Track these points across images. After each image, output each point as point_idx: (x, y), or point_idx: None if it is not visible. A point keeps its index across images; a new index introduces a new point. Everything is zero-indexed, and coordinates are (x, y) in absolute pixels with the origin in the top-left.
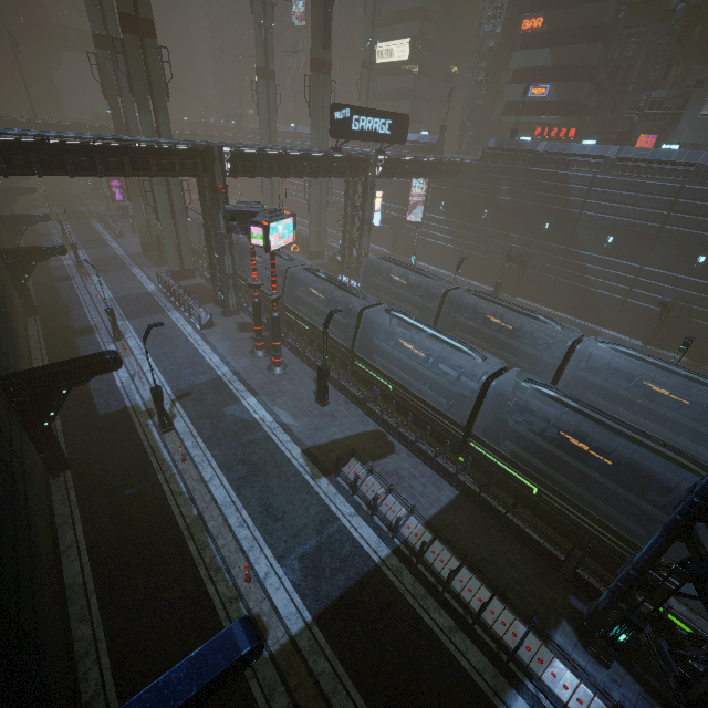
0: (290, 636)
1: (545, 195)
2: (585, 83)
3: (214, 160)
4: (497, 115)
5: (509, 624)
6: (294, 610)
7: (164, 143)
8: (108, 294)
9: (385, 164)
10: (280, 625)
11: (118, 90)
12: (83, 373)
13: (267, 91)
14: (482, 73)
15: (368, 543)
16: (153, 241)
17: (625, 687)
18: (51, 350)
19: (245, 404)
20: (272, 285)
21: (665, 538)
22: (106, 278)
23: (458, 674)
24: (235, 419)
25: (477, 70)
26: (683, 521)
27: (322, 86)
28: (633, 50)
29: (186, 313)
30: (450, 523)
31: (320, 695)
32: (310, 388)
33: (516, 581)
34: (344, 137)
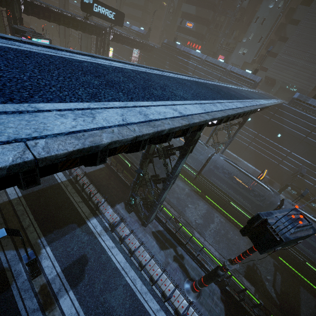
0: (9, 199)
1: (181, 69)
2: (205, 27)
3: (13, 1)
4: (175, 31)
5: (100, 200)
6: (15, 192)
7: None
8: None
9: (115, 35)
10: (6, 196)
11: None
12: None
13: None
14: (171, 9)
15: (58, 176)
16: None
17: (133, 218)
18: None
19: None
20: None
21: (140, 166)
22: None
23: (76, 212)
24: None
25: (169, 6)
26: (142, 159)
27: None
28: (223, 19)
29: None
30: (96, 174)
31: (15, 215)
32: None
33: (112, 191)
34: (89, 13)
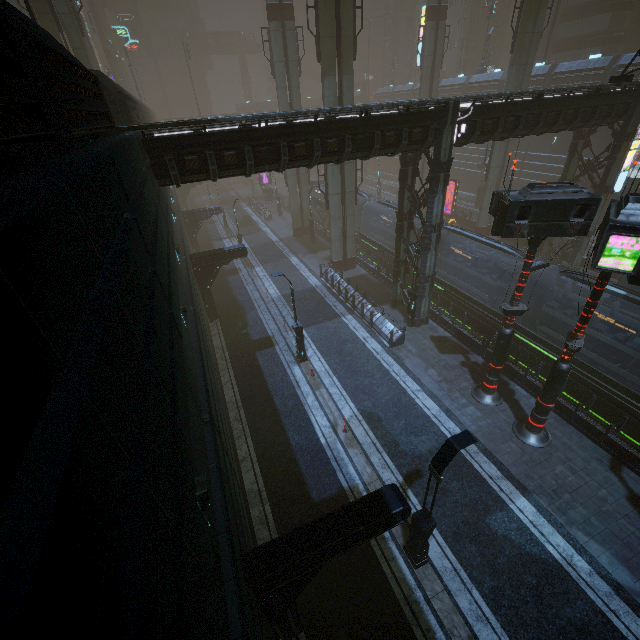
0: None
1: None
2: None
3: (444, 124)
4: None
5: None
6: None
7: (402, 104)
8: (275, 291)
9: None
10: None
11: (286, 65)
12: (356, 538)
13: (435, 35)
14: None
15: None
16: (303, 225)
17: None
18: (237, 370)
19: (516, 512)
20: (580, 325)
21: None
22: (268, 269)
23: None
24: (517, 552)
25: None
26: None
27: (536, 3)
28: None
29: (363, 319)
30: None
31: None
32: (615, 489)
33: None
34: None
